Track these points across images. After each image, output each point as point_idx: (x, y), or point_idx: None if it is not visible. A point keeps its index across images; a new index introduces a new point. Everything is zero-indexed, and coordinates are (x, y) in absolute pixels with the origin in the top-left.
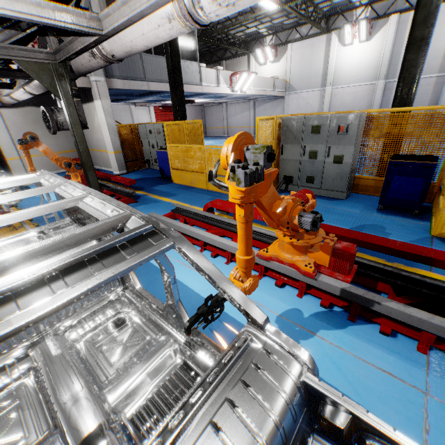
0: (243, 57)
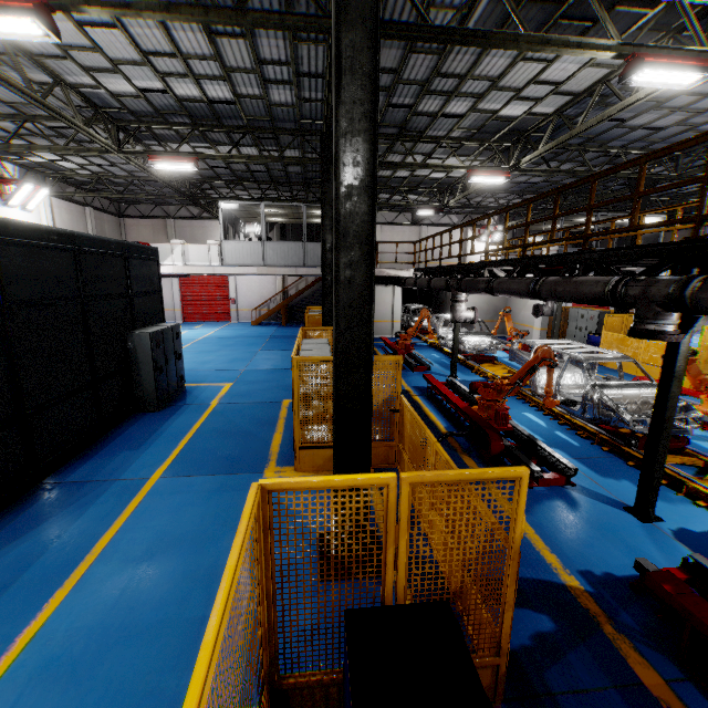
0: None
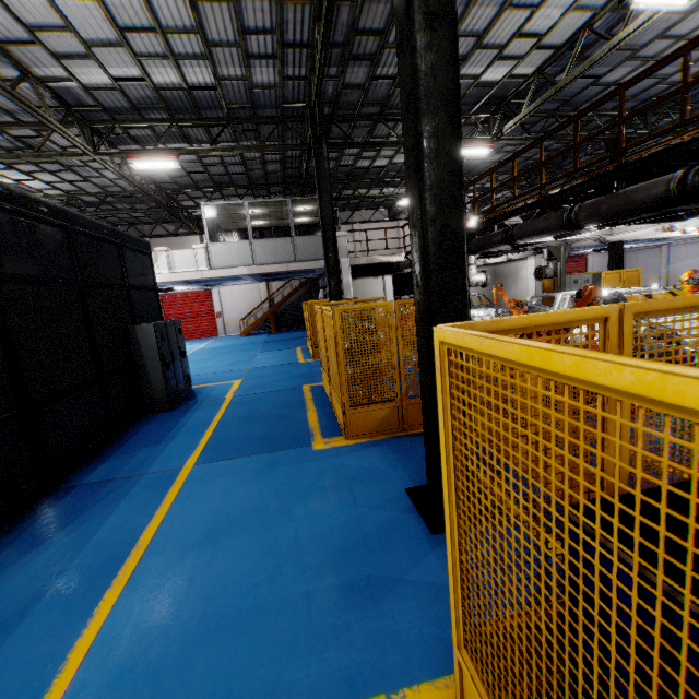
0: None
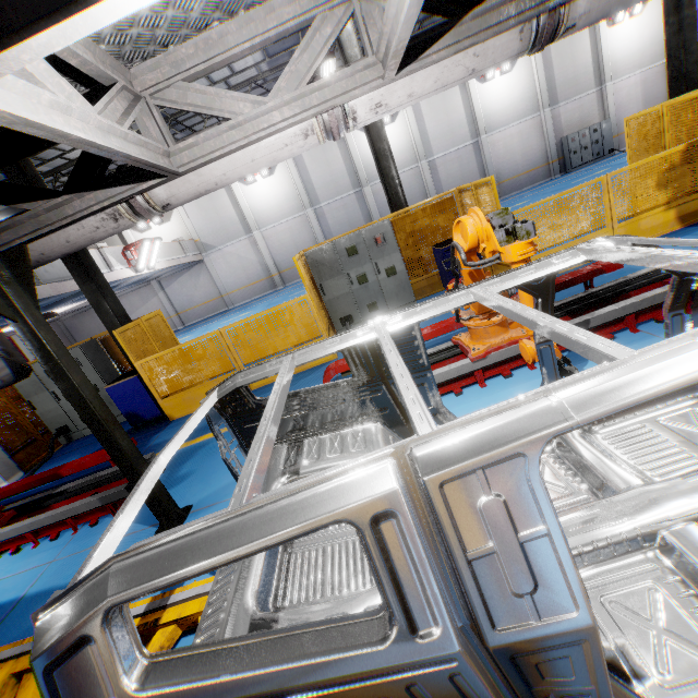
0: None
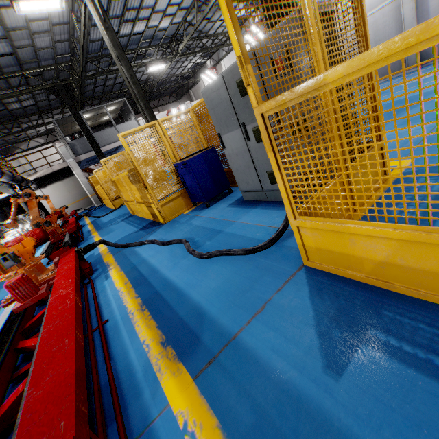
0: (200, 82)
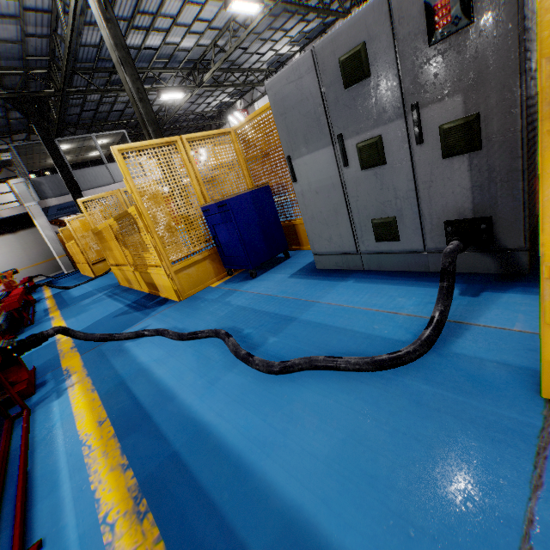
0: (225, 126)
